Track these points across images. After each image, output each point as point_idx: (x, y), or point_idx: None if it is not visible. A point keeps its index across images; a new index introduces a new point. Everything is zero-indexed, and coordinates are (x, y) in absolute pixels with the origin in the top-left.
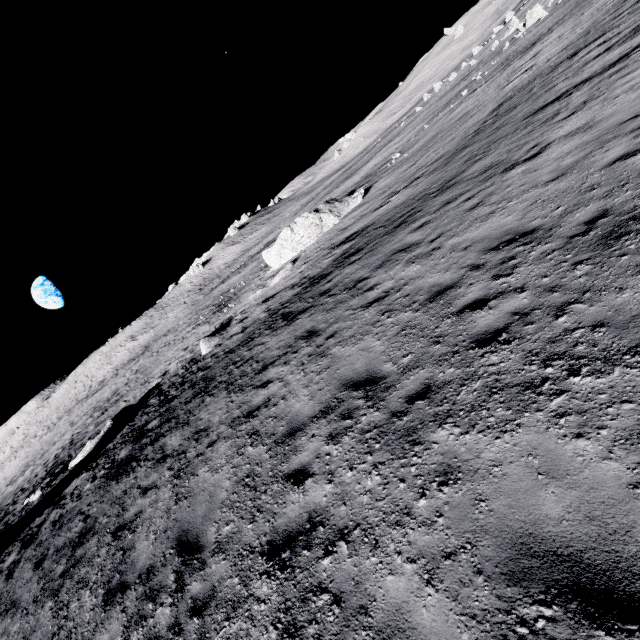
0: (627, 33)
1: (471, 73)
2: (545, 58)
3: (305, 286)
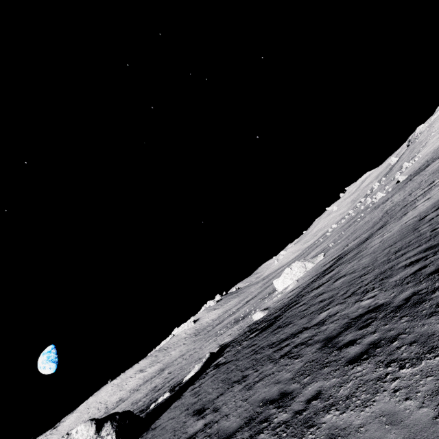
0: (427, 185)
1: (355, 216)
2: (397, 199)
3: (322, 272)
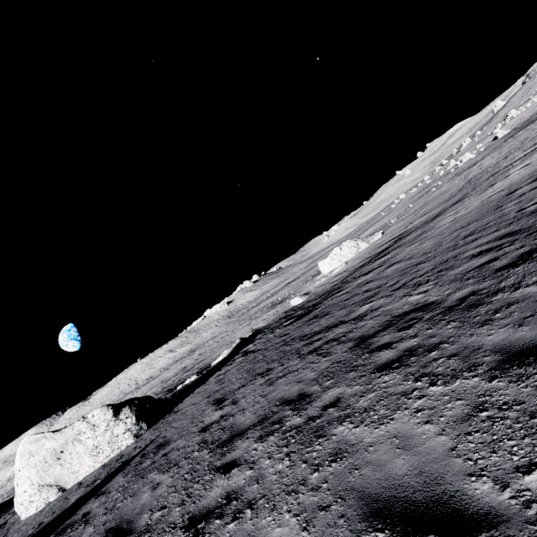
0: (531, 146)
1: (430, 185)
2: (488, 163)
3: (375, 255)
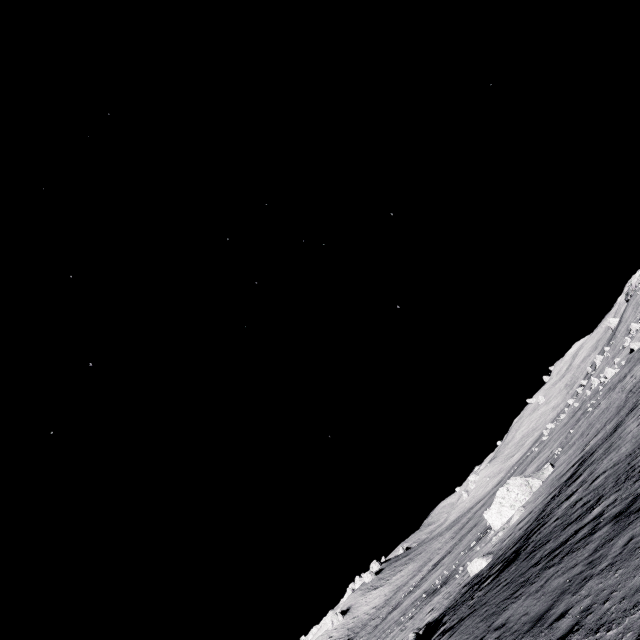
0: None
1: (581, 407)
2: None
3: (563, 484)
